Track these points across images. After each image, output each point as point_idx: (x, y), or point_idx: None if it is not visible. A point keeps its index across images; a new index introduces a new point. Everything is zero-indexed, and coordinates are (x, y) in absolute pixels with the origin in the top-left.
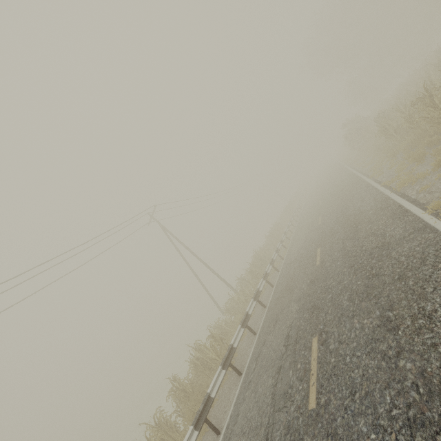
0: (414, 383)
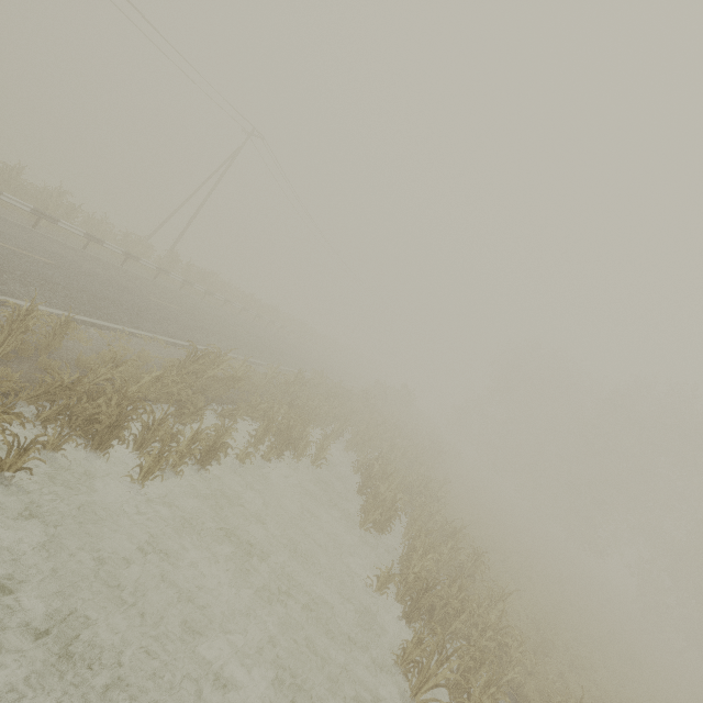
0: (6, 269)
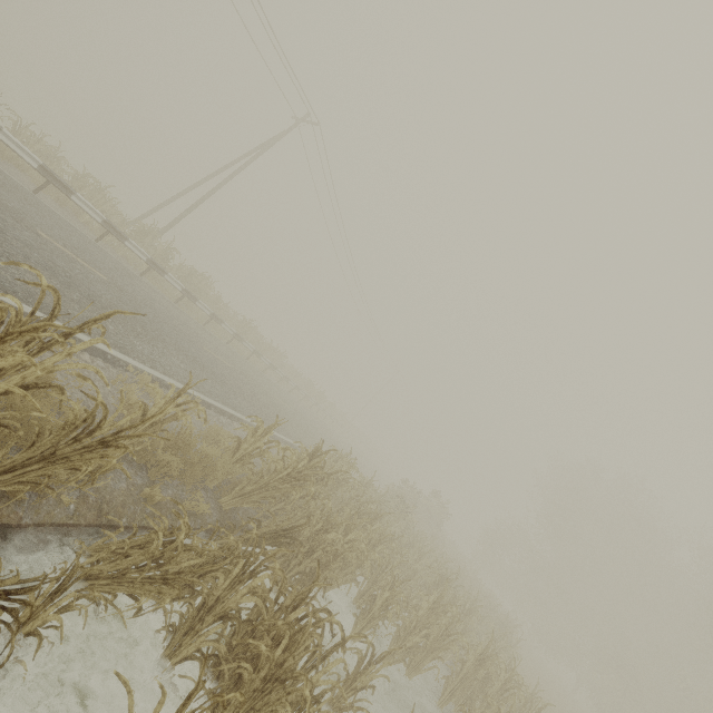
0: None
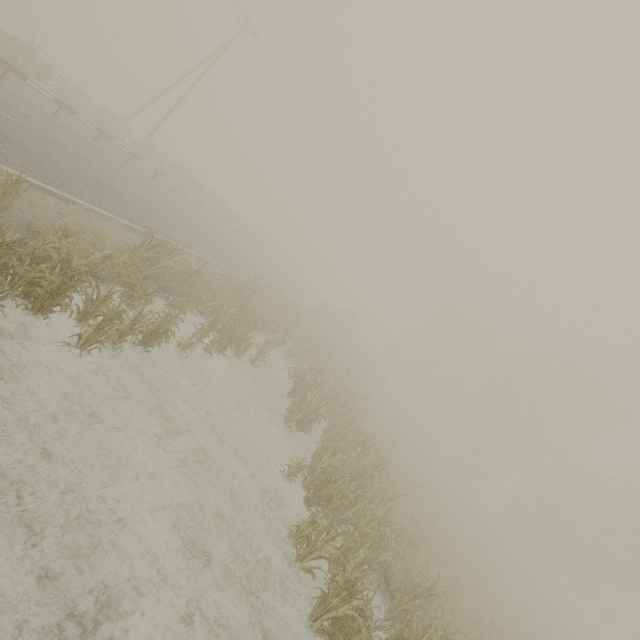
0: None
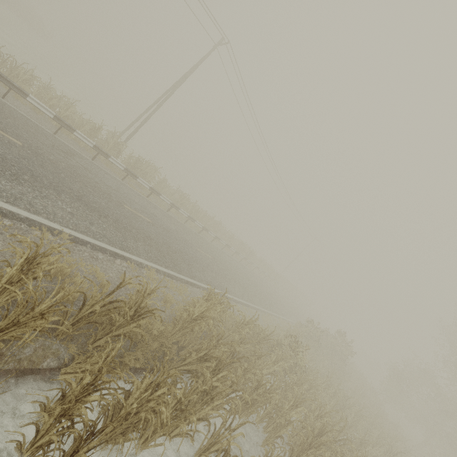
0: None
